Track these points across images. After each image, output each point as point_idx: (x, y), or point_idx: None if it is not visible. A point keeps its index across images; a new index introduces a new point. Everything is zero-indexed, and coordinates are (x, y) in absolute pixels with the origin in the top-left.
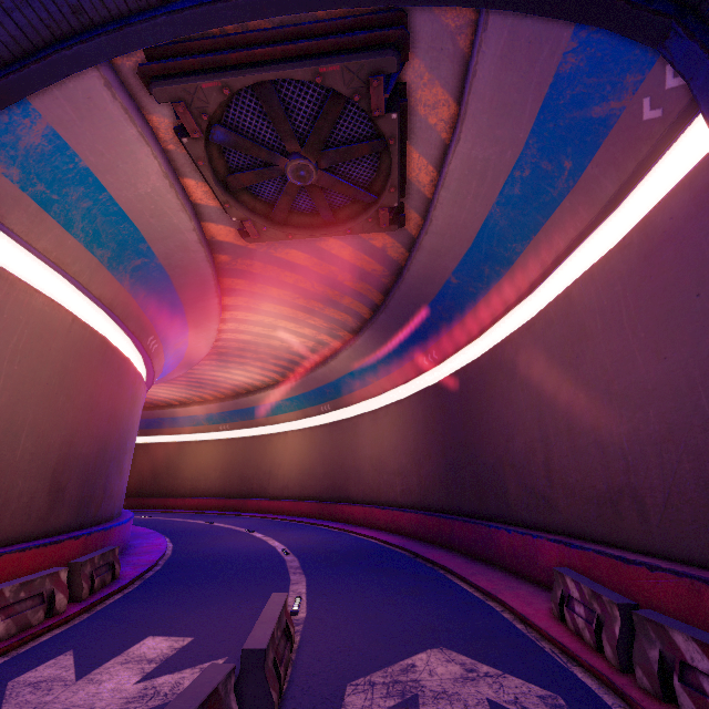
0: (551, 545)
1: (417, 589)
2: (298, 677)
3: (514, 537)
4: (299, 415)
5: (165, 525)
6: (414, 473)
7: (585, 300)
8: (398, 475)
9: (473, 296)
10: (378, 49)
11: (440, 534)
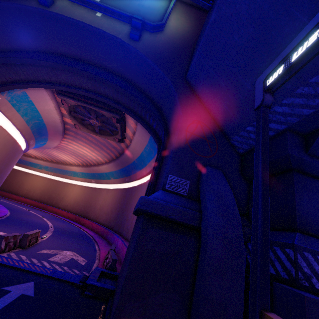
0: (121, 241)
1: (82, 244)
2: (35, 246)
3: (117, 238)
4: (83, 180)
5: (8, 205)
6: (110, 214)
7: None
8: (105, 214)
9: (139, 168)
10: (115, 113)
11: (106, 235)
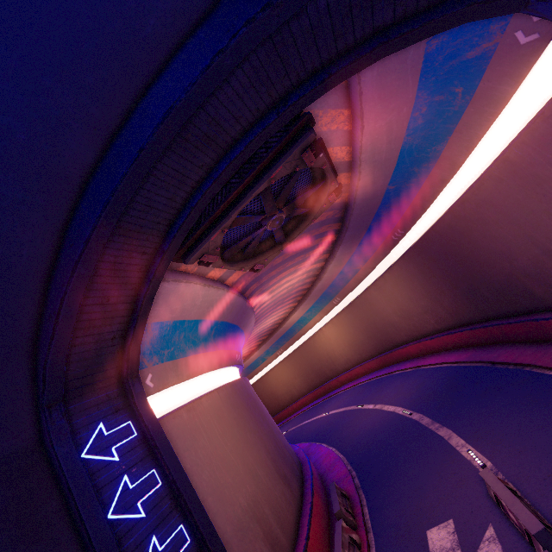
0: None
1: (531, 397)
2: (550, 517)
3: None
4: (322, 315)
5: (305, 433)
6: (438, 307)
7: (527, 159)
8: (425, 314)
9: (413, 187)
10: (298, 138)
11: (492, 337)
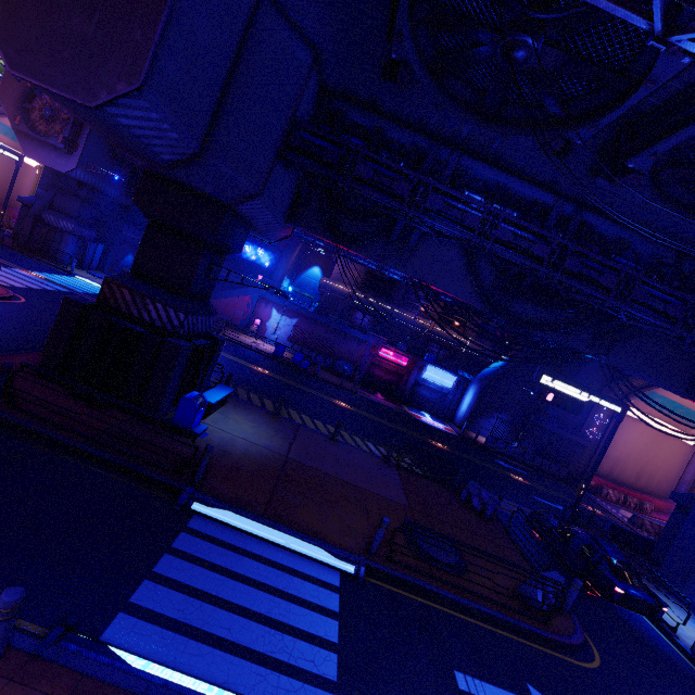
0: None
1: None
2: None
3: None
4: None
5: None
6: None
7: None
8: None
9: None
10: None
11: None
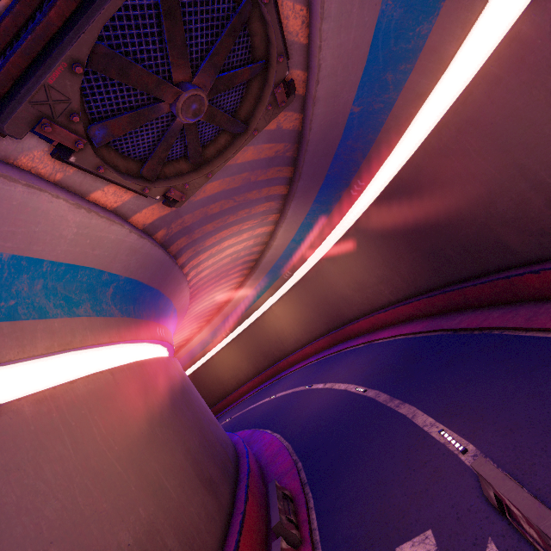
0: None
1: (509, 362)
2: None
3: (546, 275)
4: (271, 292)
5: (250, 419)
6: (395, 275)
7: (547, 28)
8: (380, 284)
9: (381, 111)
10: None
11: (452, 304)
